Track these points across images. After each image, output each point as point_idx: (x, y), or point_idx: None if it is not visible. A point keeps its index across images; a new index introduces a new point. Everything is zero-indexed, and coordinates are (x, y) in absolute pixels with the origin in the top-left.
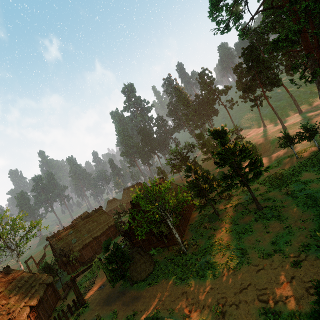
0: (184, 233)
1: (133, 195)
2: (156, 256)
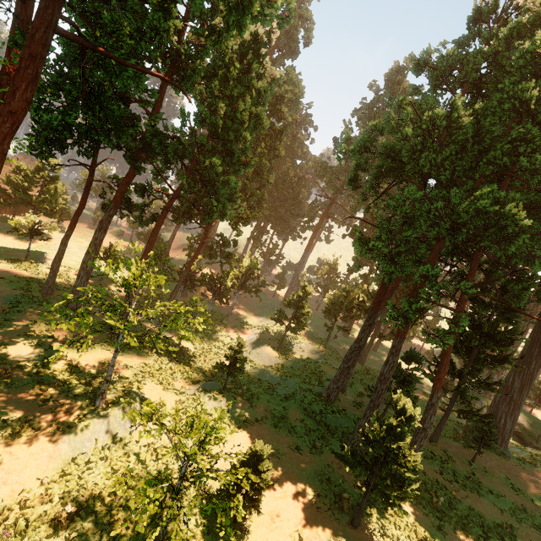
0: None
1: None
2: None
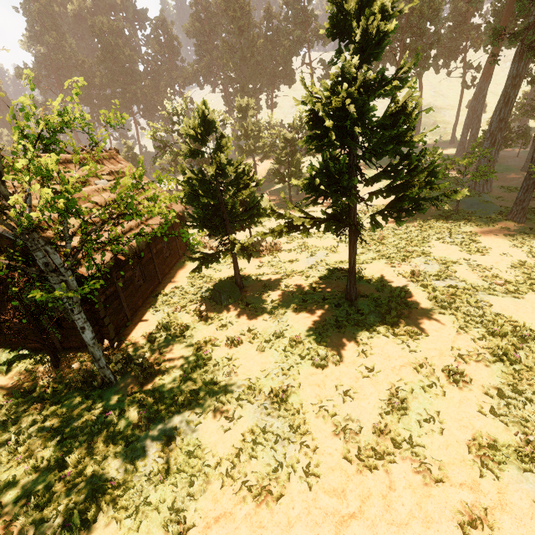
0: (132, 315)
1: None
2: (0, 379)
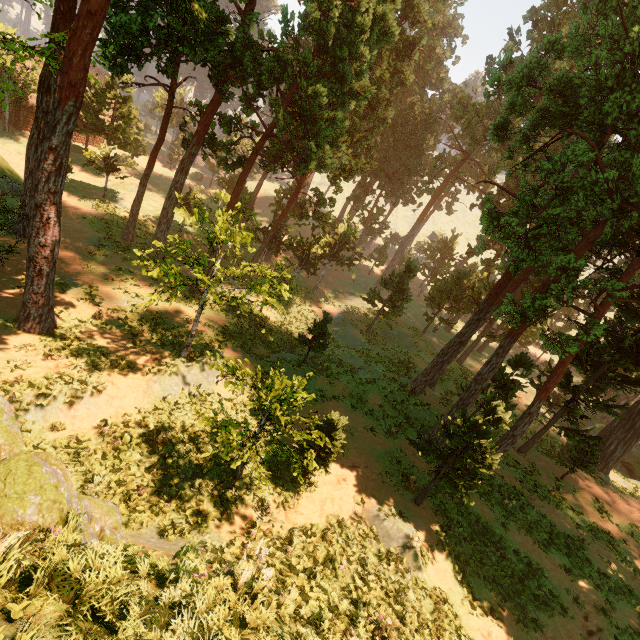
0: None
1: None
2: None
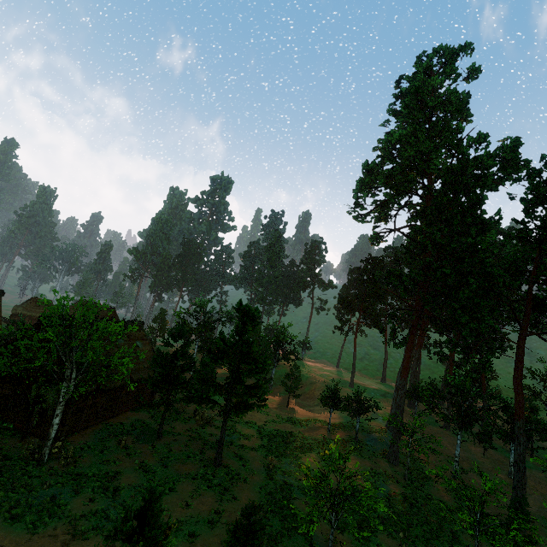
0: (82, 429)
1: (44, 300)
2: None
